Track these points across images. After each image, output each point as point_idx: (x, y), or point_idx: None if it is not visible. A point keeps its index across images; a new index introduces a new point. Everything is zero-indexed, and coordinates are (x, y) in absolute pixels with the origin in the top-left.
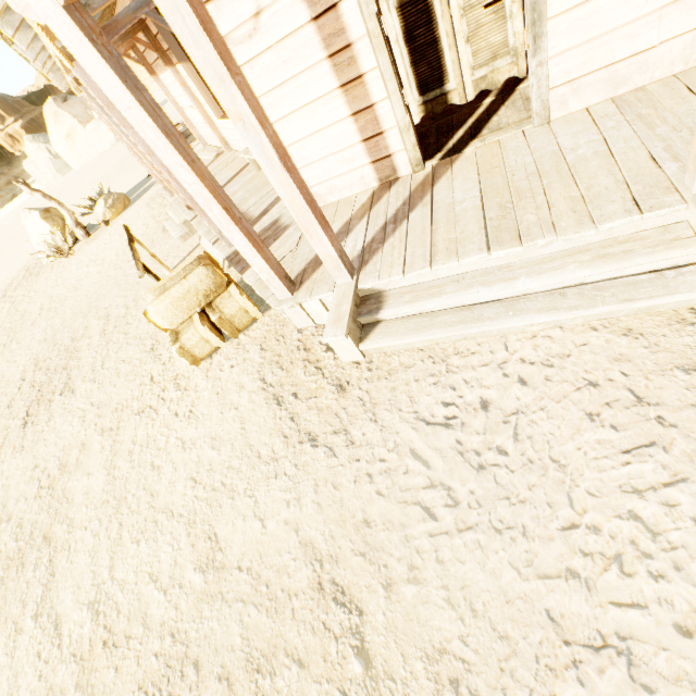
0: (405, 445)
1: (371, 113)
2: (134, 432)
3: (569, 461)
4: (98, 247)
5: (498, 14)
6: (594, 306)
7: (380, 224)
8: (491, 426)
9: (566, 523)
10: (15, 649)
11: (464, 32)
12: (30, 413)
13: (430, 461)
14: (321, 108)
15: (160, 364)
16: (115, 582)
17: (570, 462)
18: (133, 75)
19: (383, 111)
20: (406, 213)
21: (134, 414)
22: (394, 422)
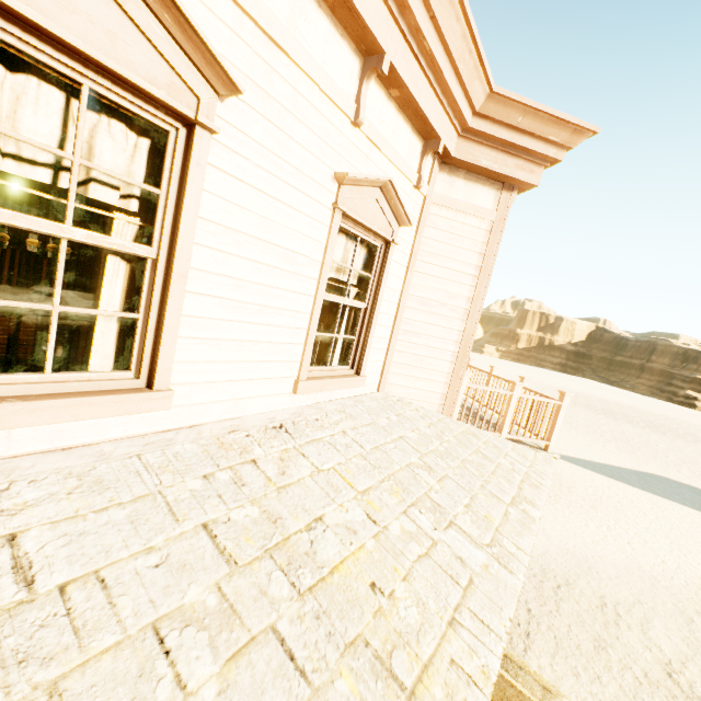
0: None
1: None
2: None
3: None
4: None
5: None
6: None
7: None
8: None
9: None
10: None
11: None
12: None
13: None
14: None
15: None
16: None
17: None
18: None
19: None
20: None
21: None
22: None
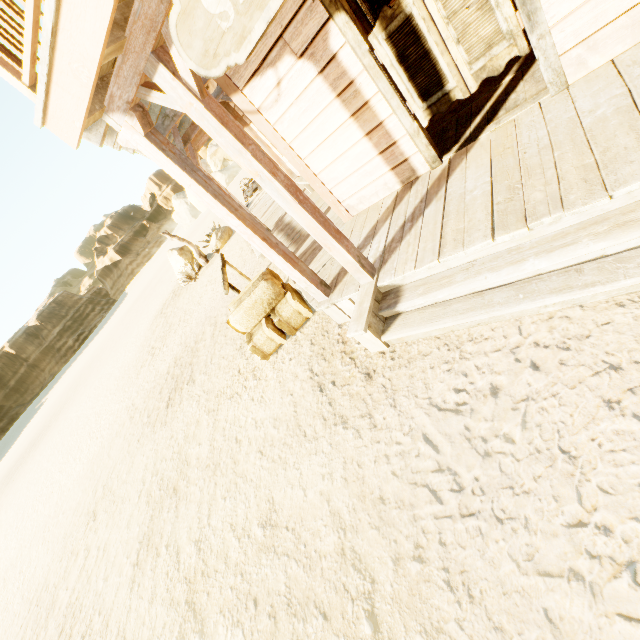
0: (418, 429)
1: (381, 129)
2: (226, 413)
3: (580, 453)
4: (212, 270)
5: (483, 9)
6: (614, 280)
7: (399, 224)
8: (499, 413)
9: (572, 520)
10: (156, 567)
11: (453, 36)
12: (171, 398)
13: (439, 446)
14: (339, 137)
15: (244, 359)
16: (210, 527)
17: (581, 454)
18: (190, 163)
19: (392, 125)
20: (422, 210)
21: (227, 399)
22: (410, 407)
